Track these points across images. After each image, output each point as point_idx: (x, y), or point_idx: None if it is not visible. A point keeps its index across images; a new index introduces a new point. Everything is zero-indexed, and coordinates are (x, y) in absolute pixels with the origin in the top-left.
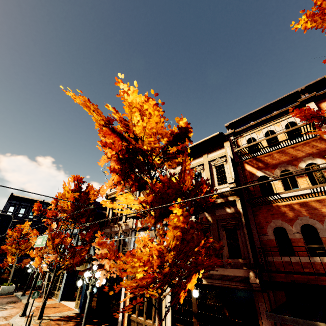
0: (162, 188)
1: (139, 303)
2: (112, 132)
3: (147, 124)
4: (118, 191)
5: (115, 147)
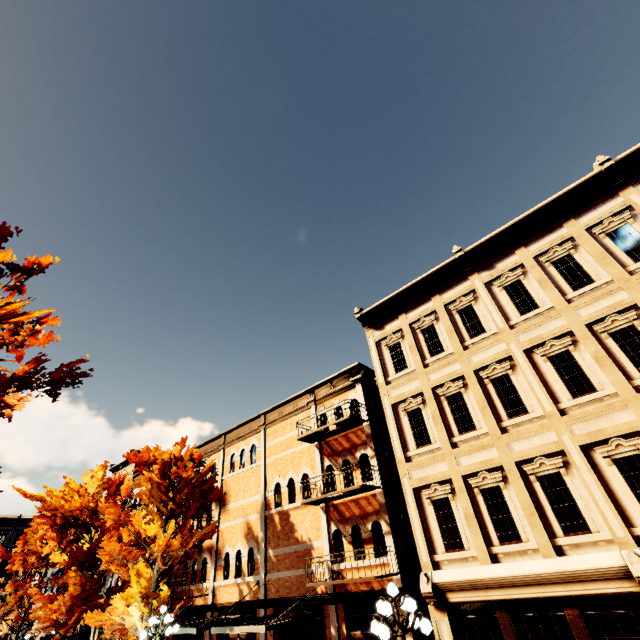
0: (75, 554)
1: (57, 639)
2: (45, 515)
3: (71, 504)
4: (55, 553)
5: (49, 523)
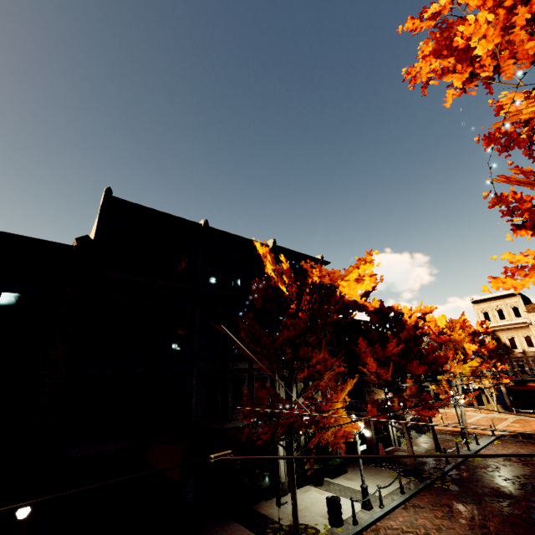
0: None
1: None
2: None
3: None
4: None
5: None
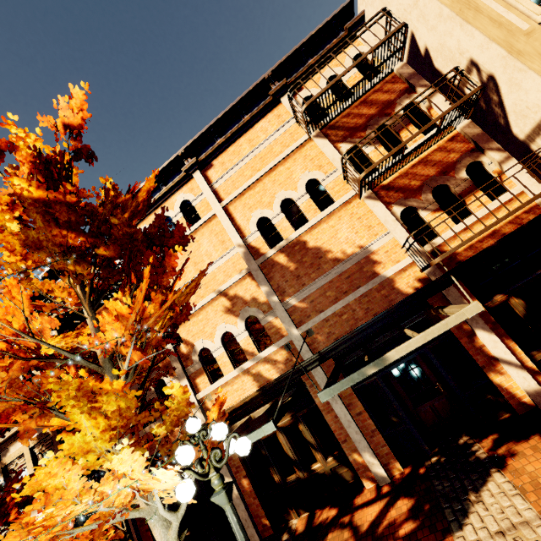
0: None
1: None
2: None
3: None
4: None
5: None
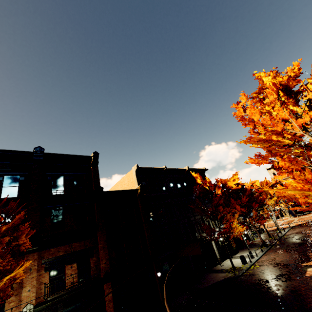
0: None
1: None
2: None
3: None
4: None
5: None
